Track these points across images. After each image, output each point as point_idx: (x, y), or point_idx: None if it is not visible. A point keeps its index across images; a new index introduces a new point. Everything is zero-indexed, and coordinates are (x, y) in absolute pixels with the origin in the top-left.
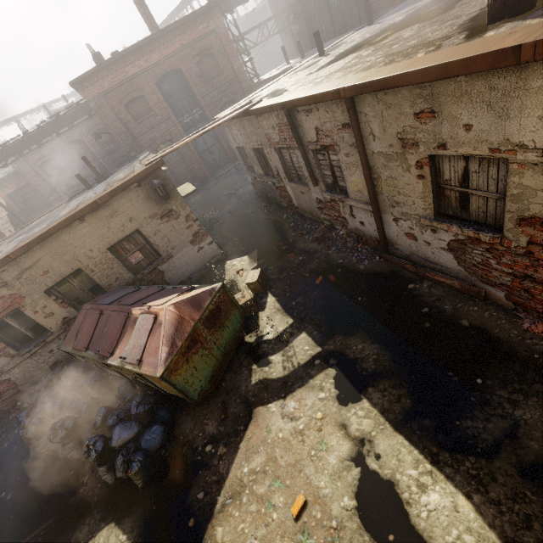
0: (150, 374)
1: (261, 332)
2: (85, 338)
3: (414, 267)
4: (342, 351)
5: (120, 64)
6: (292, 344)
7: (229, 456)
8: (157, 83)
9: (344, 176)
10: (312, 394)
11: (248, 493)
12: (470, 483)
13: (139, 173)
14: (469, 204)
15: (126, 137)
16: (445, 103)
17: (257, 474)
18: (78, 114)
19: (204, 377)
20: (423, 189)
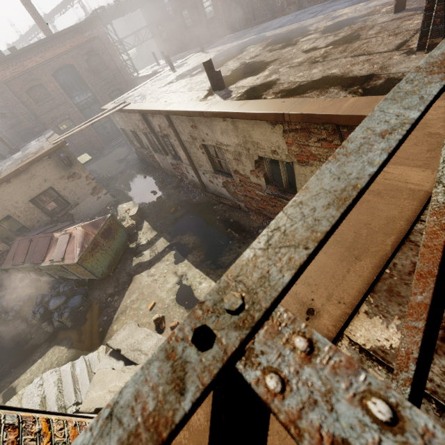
0: (70, 263)
1: (139, 241)
2: (21, 257)
3: (216, 198)
4: (179, 242)
5: (19, 59)
6: (155, 244)
7: (120, 299)
8: (53, 74)
9: (177, 151)
10: (163, 263)
11: (129, 309)
12: (217, 277)
13: (49, 150)
14: (222, 165)
15: (30, 116)
16: (197, 124)
17: (134, 301)
18: None
19: (104, 266)
20: (206, 159)
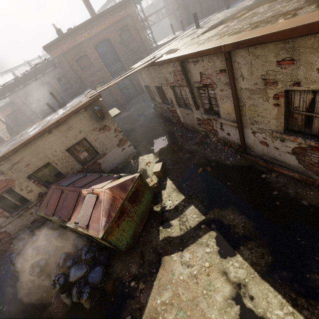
0: (94, 236)
1: (164, 204)
2: (52, 208)
3: (265, 163)
4: (219, 219)
5: (73, 36)
6: (185, 213)
7: (147, 291)
8: (95, 47)
9: (218, 104)
10: (201, 248)
11: (161, 318)
12: None
13: (85, 102)
14: (312, 123)
15: (77, 80)
16: (304, 53)
17: (167, 305)
18: (47, 66)
19: (129, 236)
20: (277, 113)
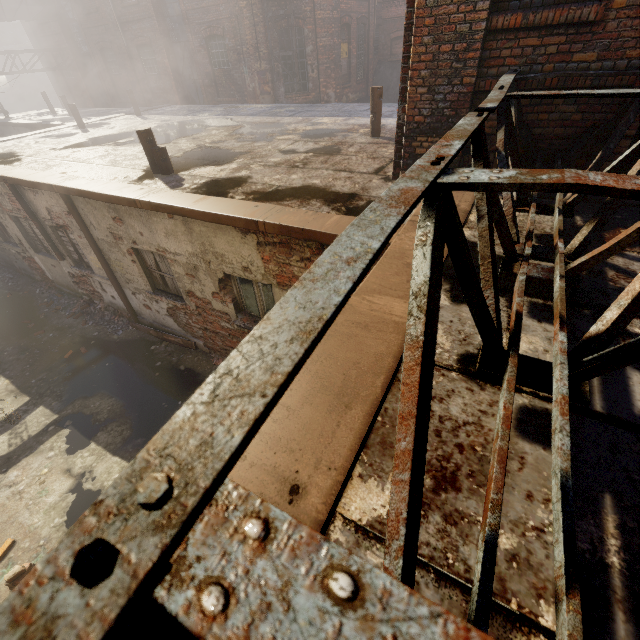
0: None
1: None
2: None
3: (156, 332)
4: (80, 412)
5: None
6: (24, 421)
7: None
8: None
9: (84, 254)
10: (41, 457)
11: None
12: None
13: None
14: (167, 282)
15: None
16: (125, 216)
17: None
18: None
19: None
20: (139, 270)
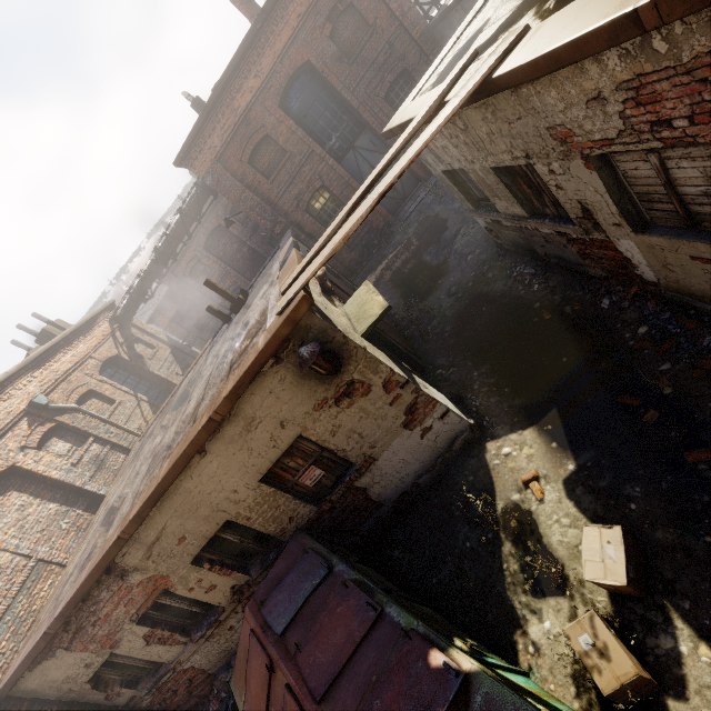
0: None
1: None
2: None
3: None
4: None
5: (225, 101)
6: None
7: None
8: (281, 104)
9: None
10: None
11: None
12: None
13: (269, 341)
14: None
15: (263, 209)
16: None
17: None
18: (201, 198)
19: None
20: None
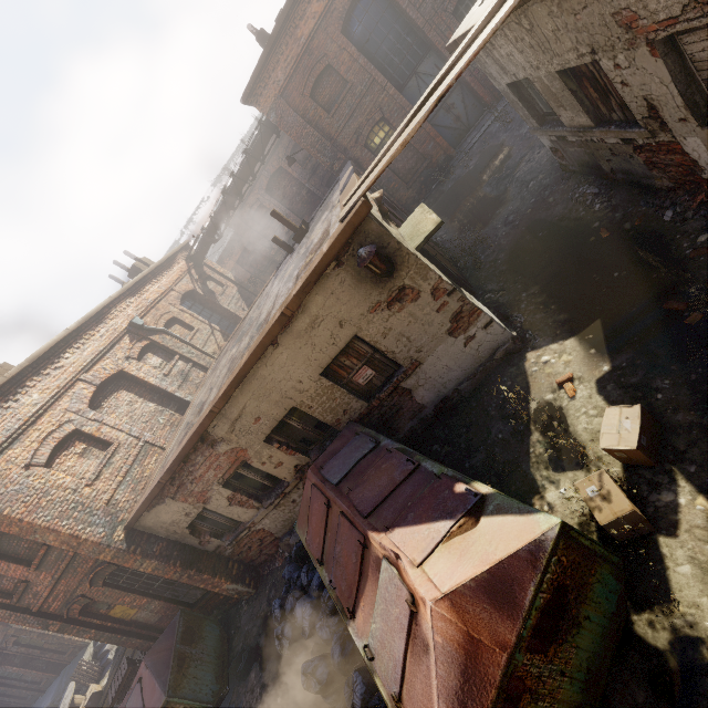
0: None
1: (688, 624)
2: (316, 541)
3: None
4: None
5: (289, 31)
6: None
7: None
8: (343, 30)
9: None
10: None
11: None
12: None
13: (332, 244)
14: None
15: (323, 145)
16: None
17: None
18: (264, 138)
19: None
20: None
